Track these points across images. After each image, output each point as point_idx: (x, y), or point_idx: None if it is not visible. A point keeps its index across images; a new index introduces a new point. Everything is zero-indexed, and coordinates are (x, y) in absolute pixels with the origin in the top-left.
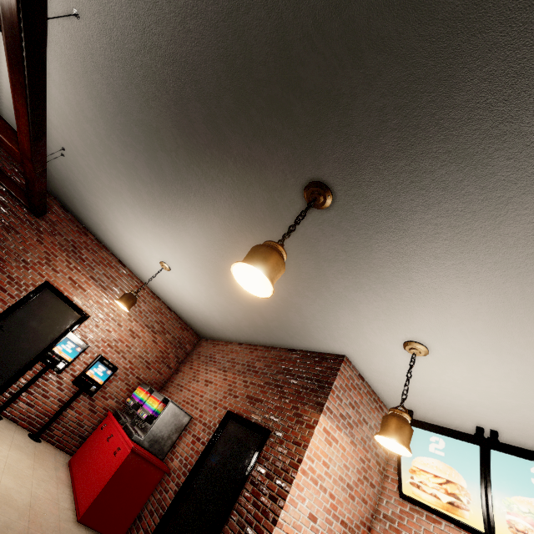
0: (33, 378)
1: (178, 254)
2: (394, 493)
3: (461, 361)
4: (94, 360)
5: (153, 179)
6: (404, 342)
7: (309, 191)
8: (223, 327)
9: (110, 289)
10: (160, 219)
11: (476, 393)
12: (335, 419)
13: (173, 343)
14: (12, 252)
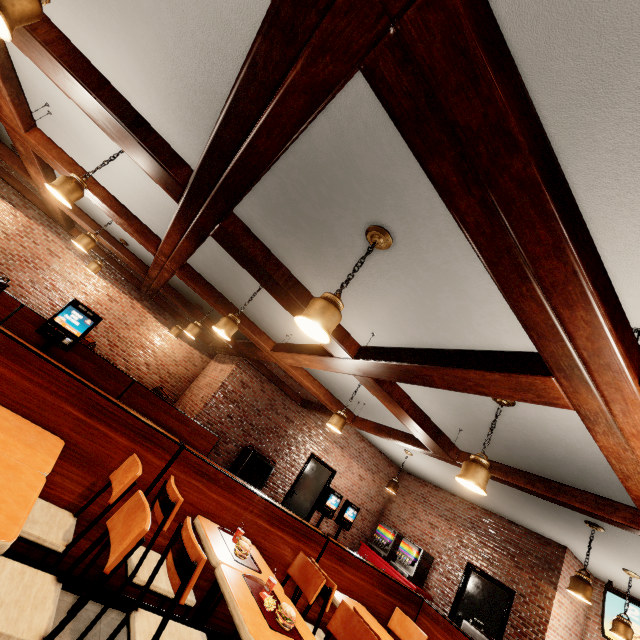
0: (318, 524)
1: (434, 461)
2: (595, 630)
3: None
4: (346, 506)
5: None
6: (623, 568)
7: (589, 524)
8: (440, 483)
9: (345, 448)
10: None
11: None
12: (562, 591)
13: (384, 478)
14: (292, 437)
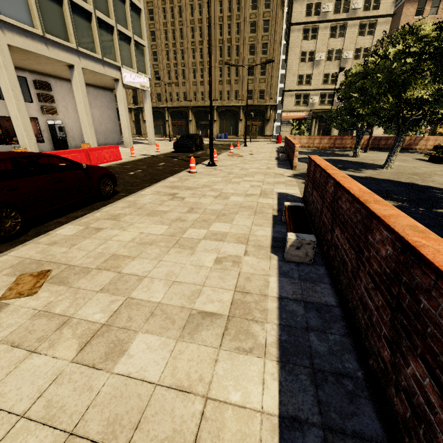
0: None
1: None
2: None
3: None
4: None
5: None
6: None
7: None
8: None
9: None
10: None
11: None
12: None
13: None
14: None
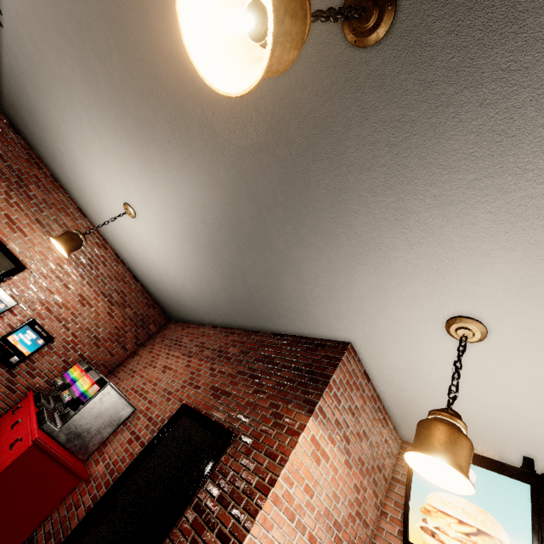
0: None
1: (145, 187)
2: (393, 538)
3: (540, 352)
4: (22, 324)
5: (111, 45)
6: (449, 319)
7: None
8: (195, 303)
9: None
10: (122, 125)
11: (543, 406)
12: (328, 426)
13: (133, 320)
14: None
